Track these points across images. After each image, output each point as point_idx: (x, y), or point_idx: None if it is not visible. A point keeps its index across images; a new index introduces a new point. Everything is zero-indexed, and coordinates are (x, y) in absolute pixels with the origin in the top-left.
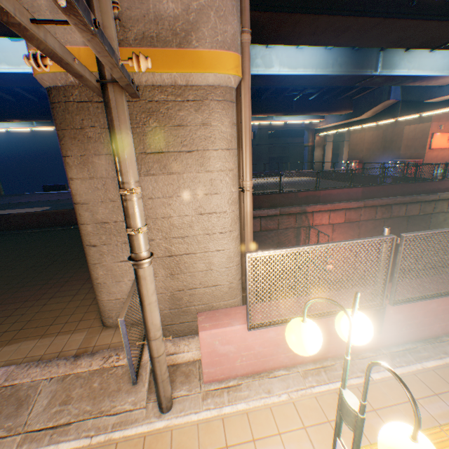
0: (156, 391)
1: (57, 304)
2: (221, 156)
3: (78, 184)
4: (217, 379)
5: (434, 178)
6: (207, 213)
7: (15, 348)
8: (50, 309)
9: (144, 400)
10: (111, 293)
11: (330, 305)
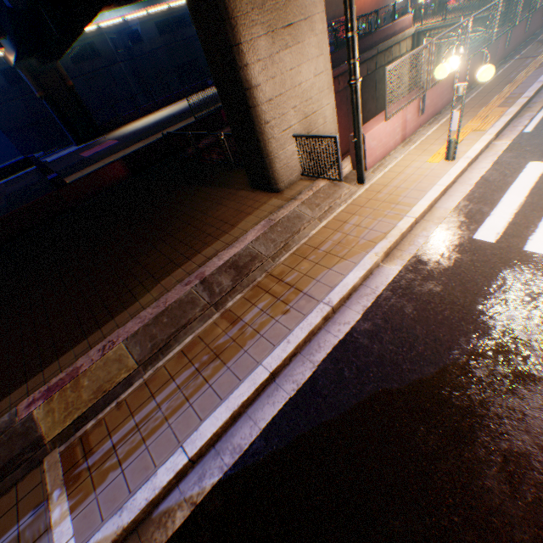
0: (360, 171)
1: (220, 212)
2: (321, 20)
3: (251, 69)
4: (370, 167)
5: (370, 32)
6: (319, 74)
7: (245, 223)
8: (221, 214)
9: (351, 187)
10: (281, 162)
11: (410, 97)
